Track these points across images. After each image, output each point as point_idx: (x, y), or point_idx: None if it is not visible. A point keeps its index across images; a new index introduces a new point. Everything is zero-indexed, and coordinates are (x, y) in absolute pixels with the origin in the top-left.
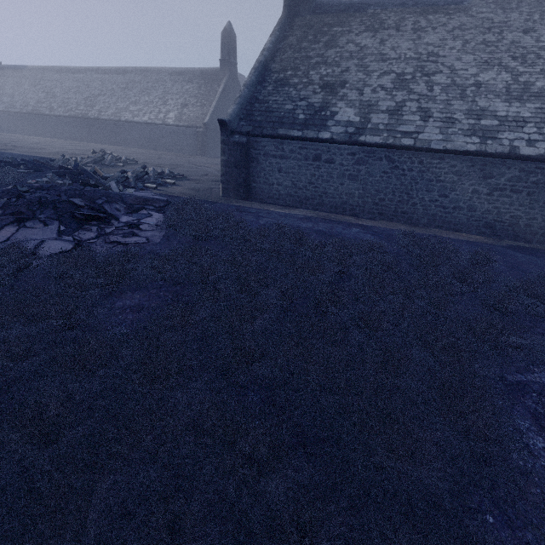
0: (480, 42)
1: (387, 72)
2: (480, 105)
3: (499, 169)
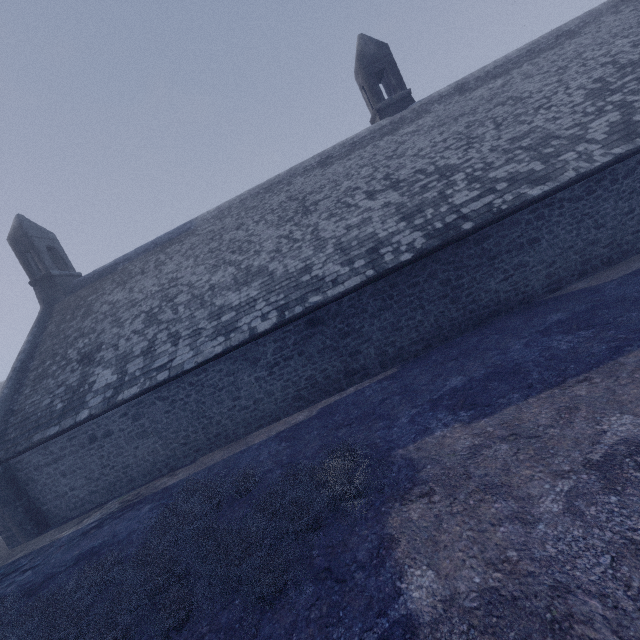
0: (207, 252)
1: (137, 315)
2: (218, 304)
3: (258, 350)
